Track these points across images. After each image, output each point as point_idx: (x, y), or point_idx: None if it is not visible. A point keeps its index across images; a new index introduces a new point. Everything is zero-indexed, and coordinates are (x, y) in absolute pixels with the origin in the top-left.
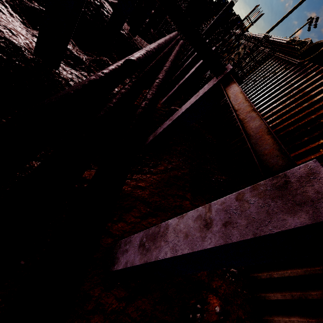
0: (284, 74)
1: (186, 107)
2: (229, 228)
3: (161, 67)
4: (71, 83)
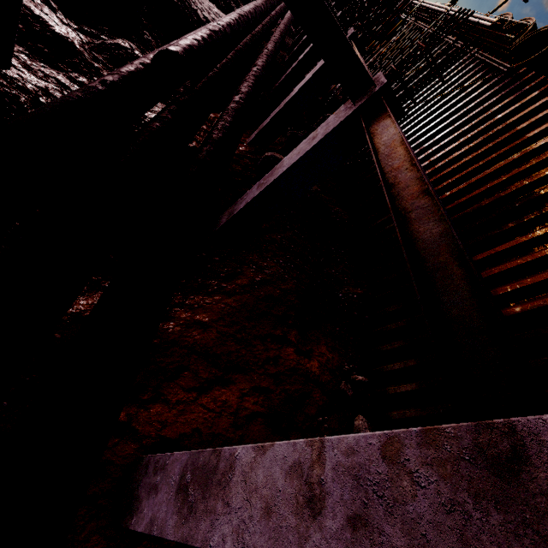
0: (479, 92)
1: (291, 162)
2: (363, 540)
3: (249, 65)
4: (44, 101)
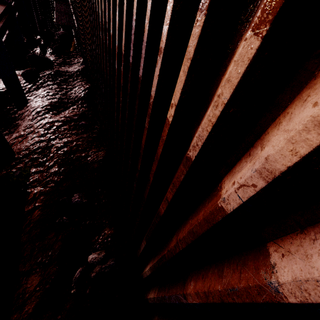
0: None
1: None
2: None
3: None
4: None
